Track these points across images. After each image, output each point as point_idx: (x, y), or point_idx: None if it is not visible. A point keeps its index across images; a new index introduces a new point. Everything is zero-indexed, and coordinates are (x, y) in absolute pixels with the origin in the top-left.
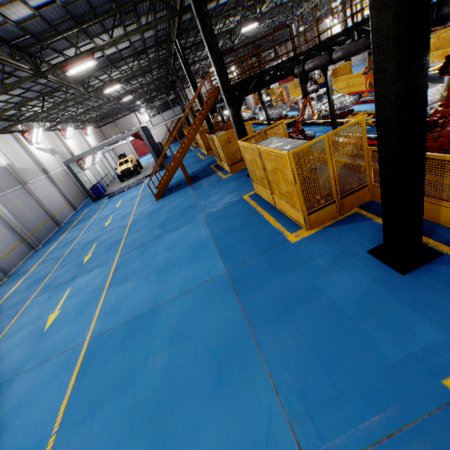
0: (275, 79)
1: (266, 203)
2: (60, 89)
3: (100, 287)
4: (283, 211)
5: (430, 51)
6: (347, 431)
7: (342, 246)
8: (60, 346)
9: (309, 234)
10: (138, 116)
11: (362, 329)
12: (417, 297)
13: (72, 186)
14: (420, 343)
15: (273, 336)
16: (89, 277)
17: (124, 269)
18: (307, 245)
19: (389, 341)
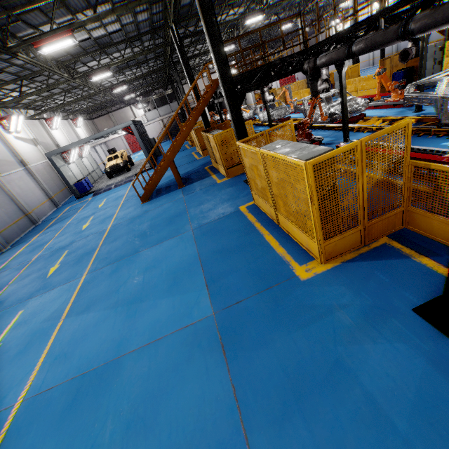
0: (281, 74)
1: (266, 219)
2: (43, 73)
3: (56, 315)
4: (289, 233)
5: None
6: None
7: (372, 294)
8: None
9: (324, 269)
10: (133, 110)
11: None
12: None
13: (55, 180)
14: None
15: None
16: (48, 297)
17: (89, 292)
18: (323, 287)
19: None
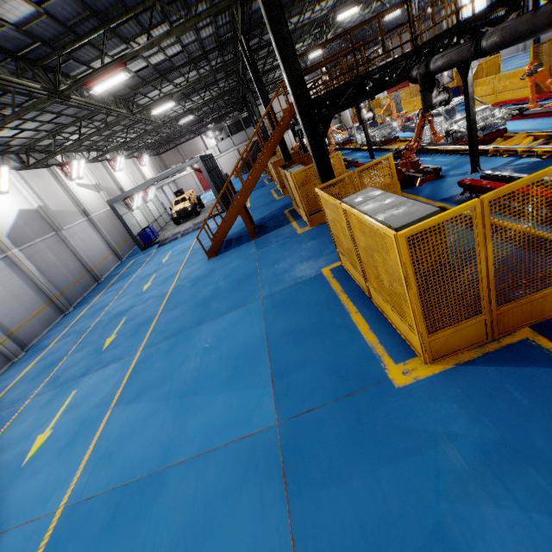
0: (380, 86)
1: (355, 288)
2: (101, 111)
3: (106, 401)
4: (383, 312)
5: None
6: None
7: (500, 423)
8: (27, 508)
9: (428, 373)
10: (204, 140)
11: None
12: None
13: (119, 230)
14: None
15: None
16: (101, 377)
17: (142, 374)
18: (425, 401)
19: None
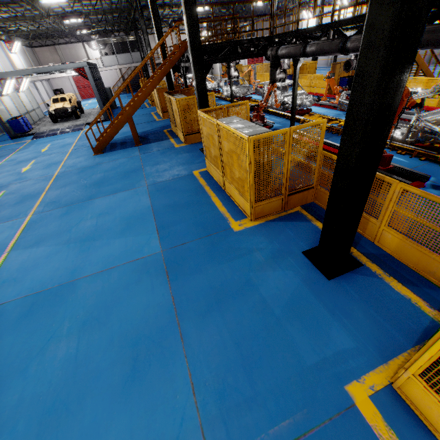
0: (247, 54)
1: (215, 184)
2: None
3: (0, 248)
4: (231, 197)
5: None
6: (257, 436)
7: (280, 243)
8: None
9: (252, 225)
10: (86, 48)
11: (286, 330)
12: (337, 303)
13: None
14: (333, 348)
15: (199, 329)
16: None
17: (37, 230)
18: (249, 236)
19: (308, 344)
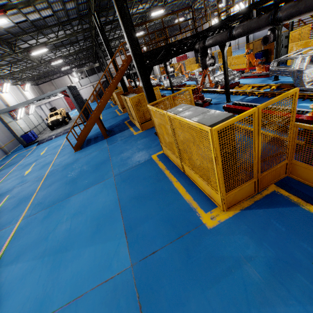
0: (179, 51)
1: (174, 166)
2: None
3: None
4: (193, 180)
5: (294, 41)
6: None
7: (273, 245)
8: None
9: (226, 217)
10: (70, 78)
11: None
12: None
13: (6, 133)
14: None
15: None
16: None
17: (21, 239)
18: (228, 236)
19: None
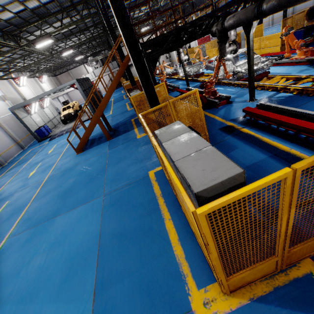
0: (191, 37)
1: (170, 194)
2: None
3: None
4: (189, 224)
5: None
6: None
7: None
8: None
9: (226, 308)
10: (86, 67)
11: None
12: None
13: (22, 128)
14: None
15: None
16: None
17: None
18: None
19: None
